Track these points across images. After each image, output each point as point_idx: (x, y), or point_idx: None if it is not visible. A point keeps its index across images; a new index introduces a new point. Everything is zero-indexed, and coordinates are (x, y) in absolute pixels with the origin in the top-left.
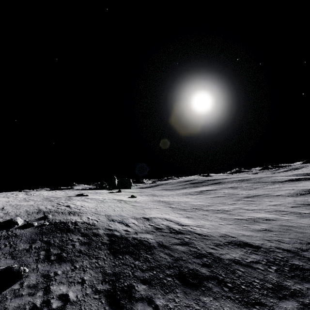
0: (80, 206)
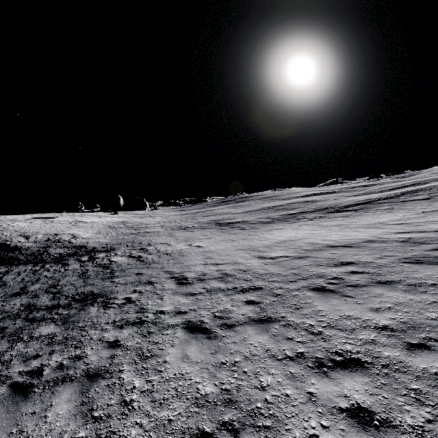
0: (12, 226)
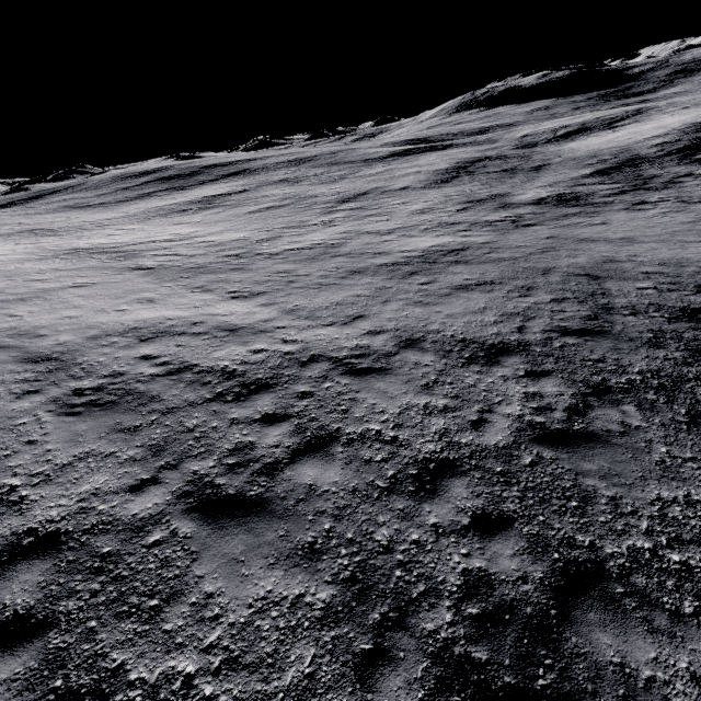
0: None
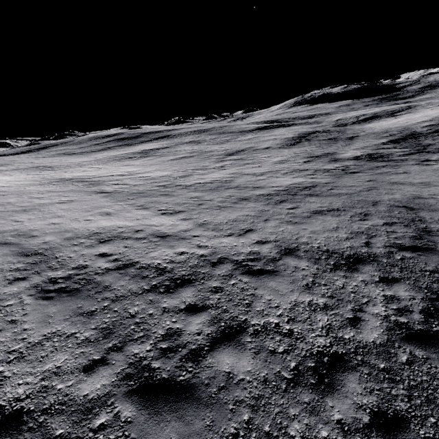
0: None
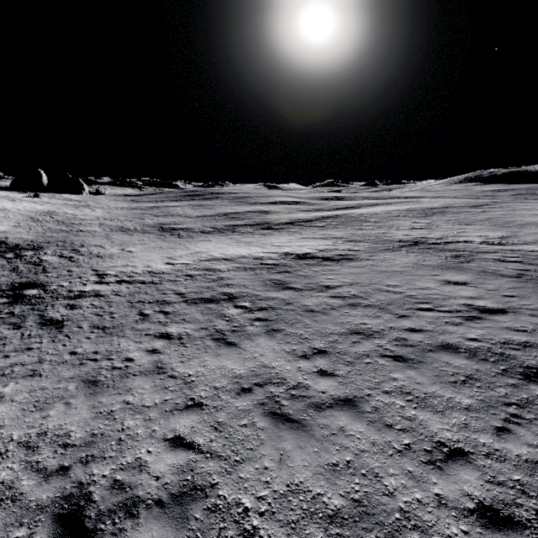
0: None
